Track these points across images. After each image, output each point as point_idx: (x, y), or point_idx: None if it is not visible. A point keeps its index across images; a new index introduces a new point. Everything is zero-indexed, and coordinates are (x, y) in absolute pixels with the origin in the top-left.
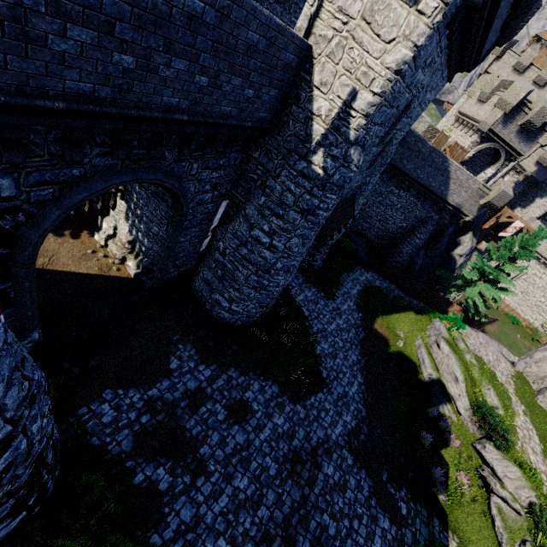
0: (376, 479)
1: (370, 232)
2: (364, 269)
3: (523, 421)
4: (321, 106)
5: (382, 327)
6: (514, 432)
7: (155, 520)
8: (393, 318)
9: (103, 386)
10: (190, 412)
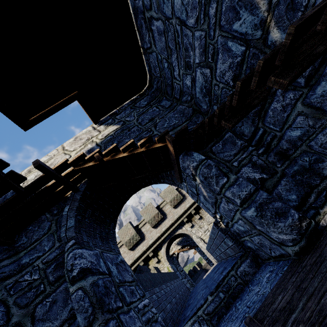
0: None
1: None
2: None
3: None
4: None
5: None
6: None
7: None
8: None
9: None
10: None
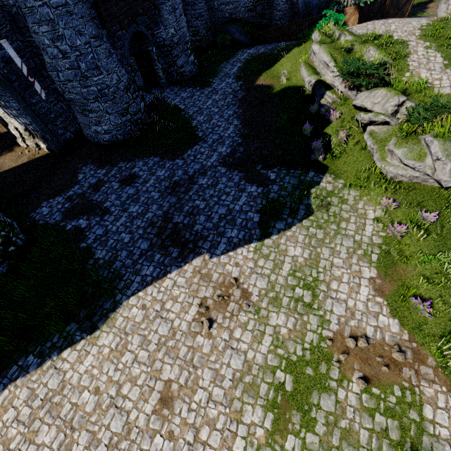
0: (248, 171)
1: (239, 12)
2: (246, 49)
3: (422, 55)
4: None
5: (266, 80)
6: (404, 69)
7: (82, 239)
8: (277, 66)
9: (41, 202)
10: (94, 193)
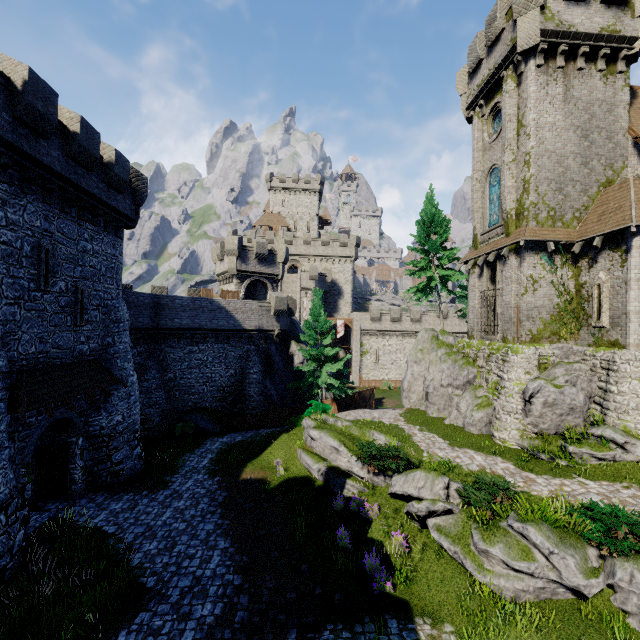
0: None
1: (206, 401)
2: (217, 437)
3: (422, 436)
4: None
5: (254, 472)
6: (417, 449)
7: None
8: (265, 454)
9: None
10: None
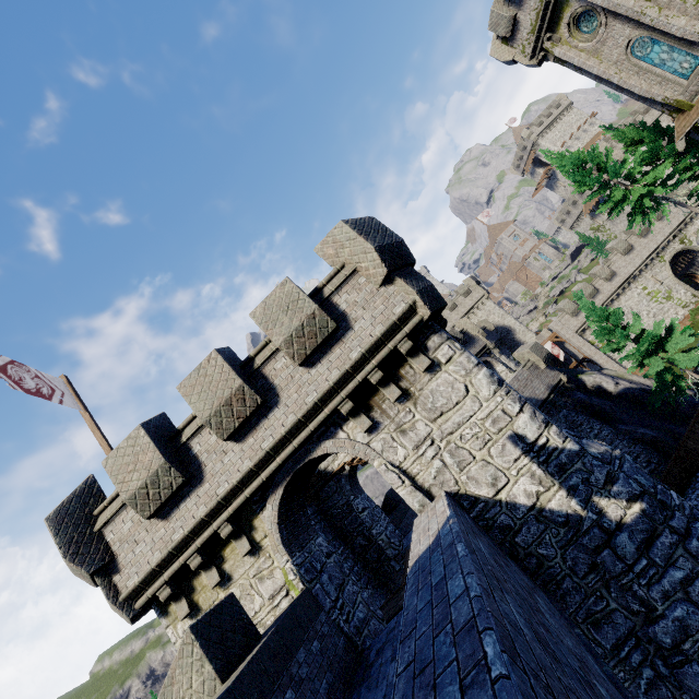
0: None
1: None
2: None
3: None
4: (524, 489)
5: None
6: None
7: None
8: None
9: None
10: None
